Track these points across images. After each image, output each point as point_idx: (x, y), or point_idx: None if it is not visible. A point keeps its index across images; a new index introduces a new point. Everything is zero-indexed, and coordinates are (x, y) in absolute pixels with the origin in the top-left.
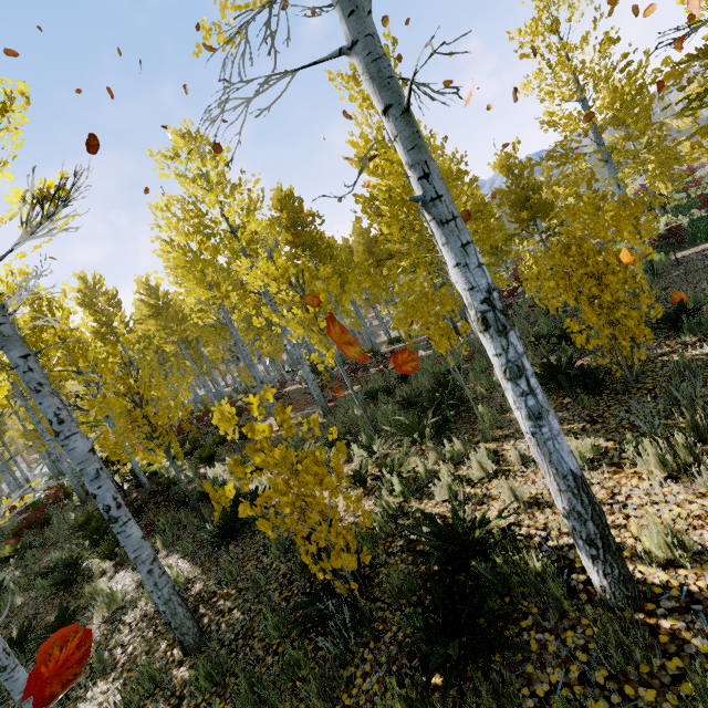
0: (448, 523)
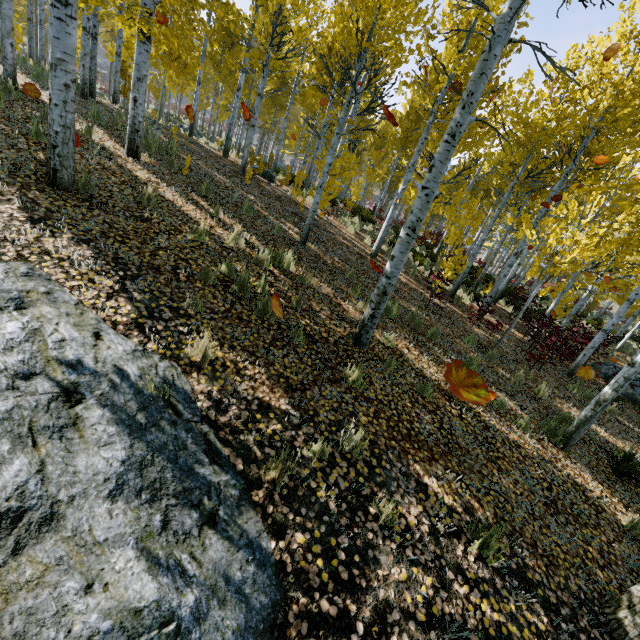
0: None
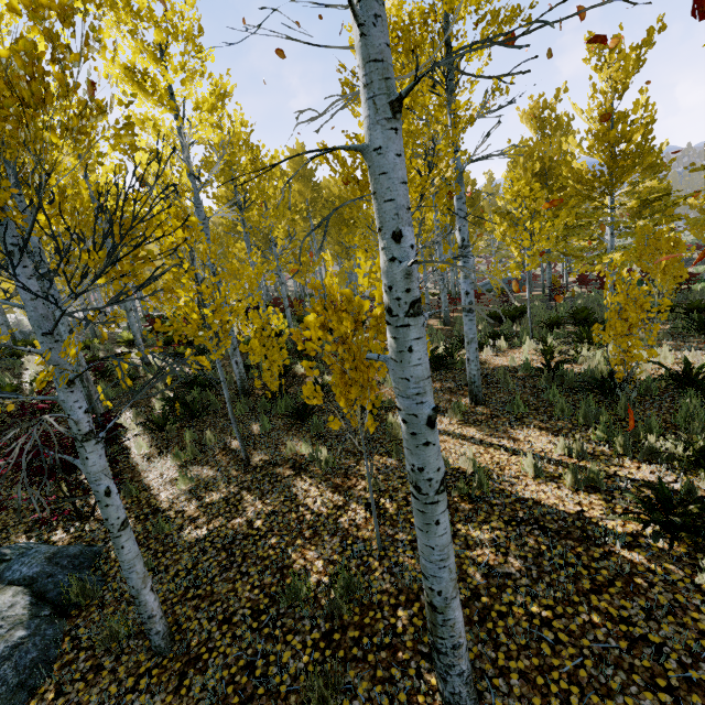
0: (670, 368)
